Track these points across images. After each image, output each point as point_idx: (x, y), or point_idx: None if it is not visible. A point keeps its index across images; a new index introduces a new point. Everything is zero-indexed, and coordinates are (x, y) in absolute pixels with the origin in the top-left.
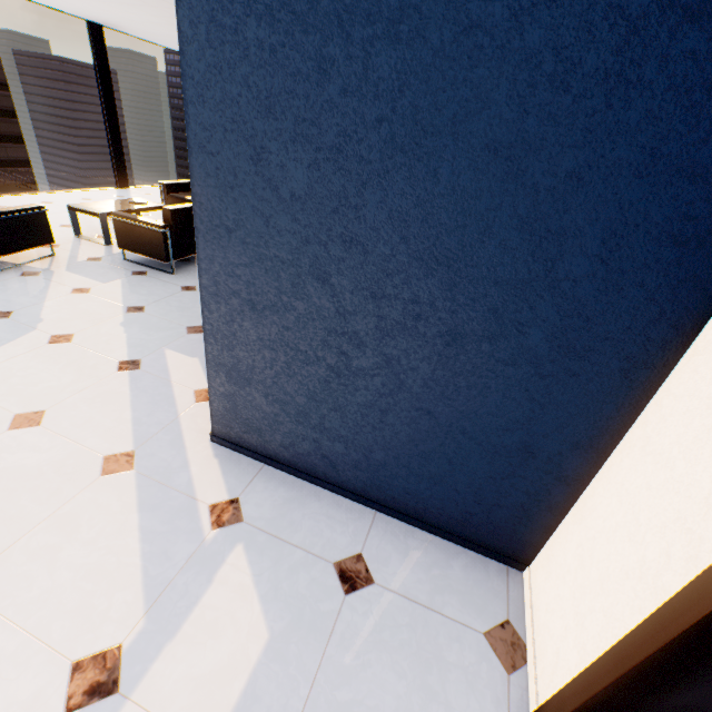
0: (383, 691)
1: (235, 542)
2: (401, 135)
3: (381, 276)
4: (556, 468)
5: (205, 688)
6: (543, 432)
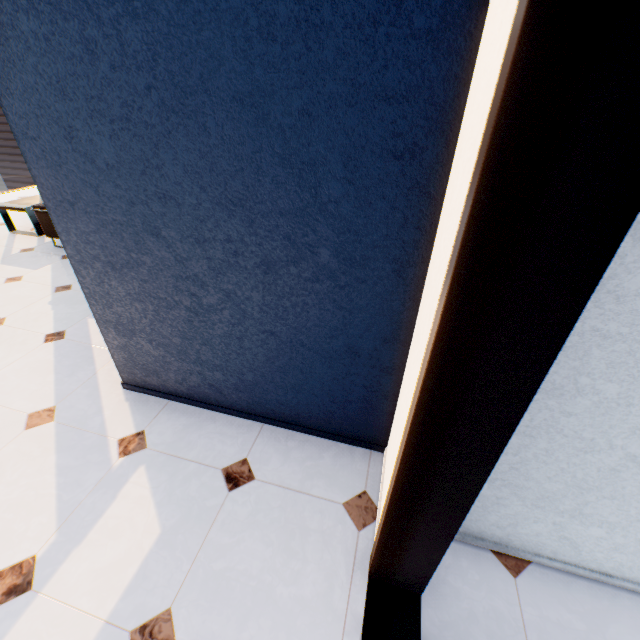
0: (252, 558)
1: (138, 465)
2: (168, 98)
3: (197, 223)
4: (378, 362)
5: (104, 576)
6: (358, 333)
